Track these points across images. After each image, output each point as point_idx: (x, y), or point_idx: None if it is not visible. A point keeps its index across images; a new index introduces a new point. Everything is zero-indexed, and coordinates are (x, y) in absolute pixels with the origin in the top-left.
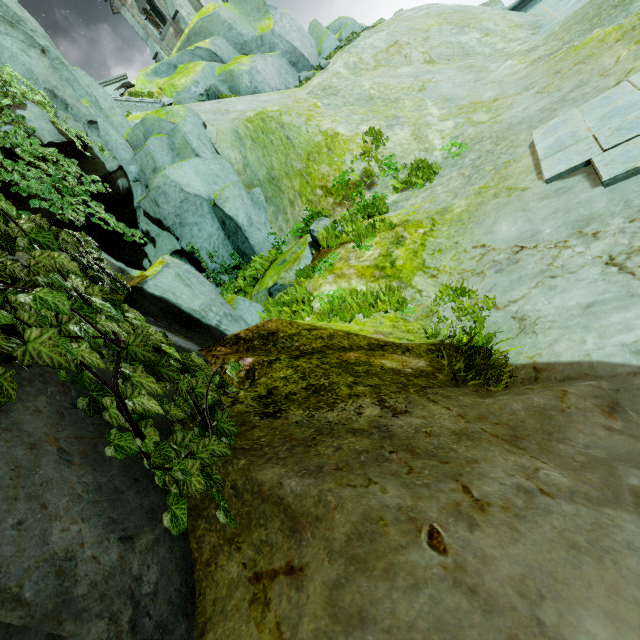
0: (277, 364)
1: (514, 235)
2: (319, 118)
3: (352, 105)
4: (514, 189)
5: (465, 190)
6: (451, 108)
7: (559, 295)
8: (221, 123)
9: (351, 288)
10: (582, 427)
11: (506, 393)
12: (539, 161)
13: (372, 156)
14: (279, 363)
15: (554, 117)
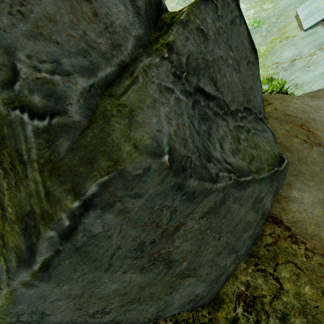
0: None
1: (291, 55)
2: None
3: None
4: (289, 37)
5: (264, 42)
6: (251, 3)
7: (312, 72)
8: None
9: None
10: None
11: None
12: (301, 22)
13: None
14: None
15: (307, 1)
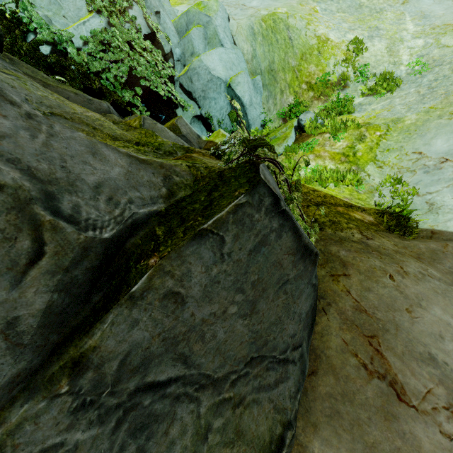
0: (311, 208)
1: (444, 150)
2: (316, 23)
3: (344, 12)
4: None
5: (417, 107)
6: (425, 26)
7: None
8: (241, 18)
9: (324, 166)
10: (450, 260)
11: (415, 240)
12: None
13: (351, 63)
14: (313, 207)
15: None
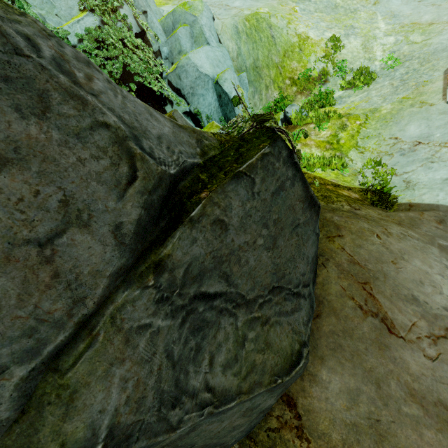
0: None
1: (417, 134)
2: (297, 22)
3: (321, 12)
4: (425, 103)
5: (392, 97)
6: (395, 25)
7: (432, 172)
8: (225, 18)
9: (311, 153)
10: (426, 225)
11: (395, 212)
12: (447, 86)
13: (330, 59)
14: None
15: None
